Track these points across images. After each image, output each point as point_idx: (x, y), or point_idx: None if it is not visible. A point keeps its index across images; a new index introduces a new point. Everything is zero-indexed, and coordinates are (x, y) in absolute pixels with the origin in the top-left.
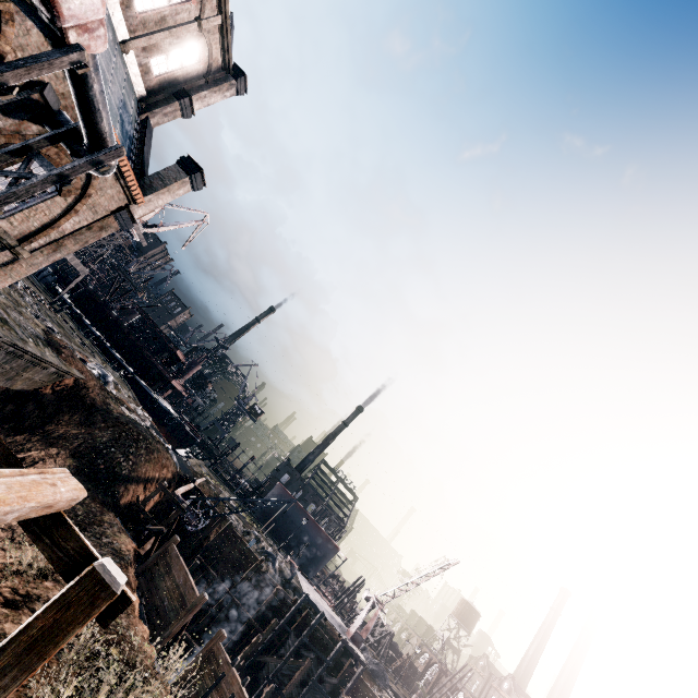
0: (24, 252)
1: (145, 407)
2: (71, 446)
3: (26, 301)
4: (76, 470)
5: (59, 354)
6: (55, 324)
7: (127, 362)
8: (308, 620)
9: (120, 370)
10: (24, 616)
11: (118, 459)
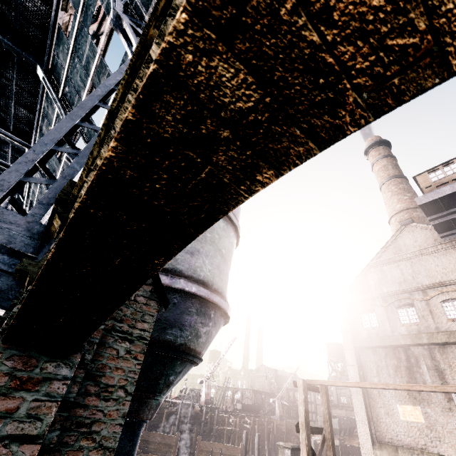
0: None
1: None
2: None
3: None
4: None
5: None
6: None
7: None
8: (185, 413)
9: None
10: None
11: None
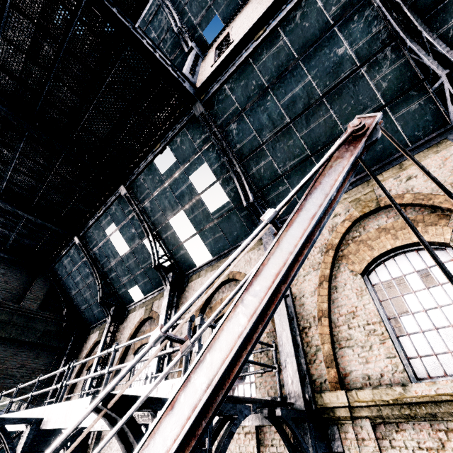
0: None
1: None
2: None
3: None
4: None
5: None
6: None
7: None
8: None
9: None
10: None
11: None
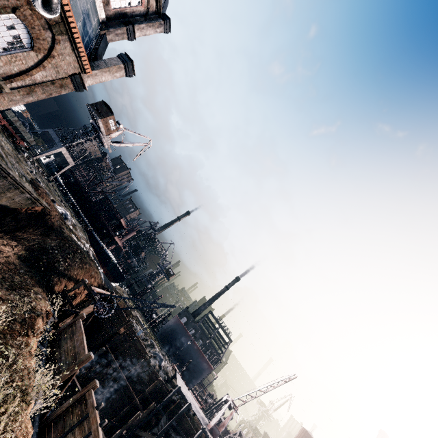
0: (6, 87)
1: (96, 251)
2: (27, 244)
3: (28, 164)
4: (26, 258)
5: (36, 190)
6: (44, 183)
7: (89, 222)
8: (178, 408)
9: (83, 223)
10: None
11: (57, 259)
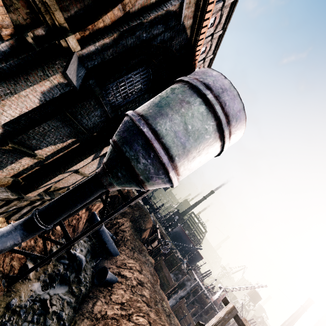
0: None
1: None
2: (129, 217)
3: None
4: (132, 227)
5: None
6: None
7: None
8: (197, 290)
9: None
10: (145, 289)
11: (142, 223)
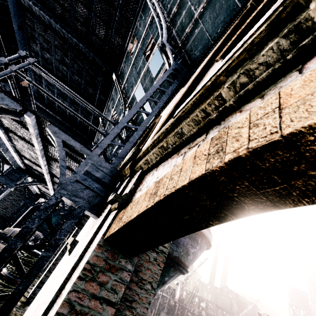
0: None
1: None
2: None
3: None
4: None
5: None
6: None
7: None
8: (163, 303)
9: None
10: None
11: None
